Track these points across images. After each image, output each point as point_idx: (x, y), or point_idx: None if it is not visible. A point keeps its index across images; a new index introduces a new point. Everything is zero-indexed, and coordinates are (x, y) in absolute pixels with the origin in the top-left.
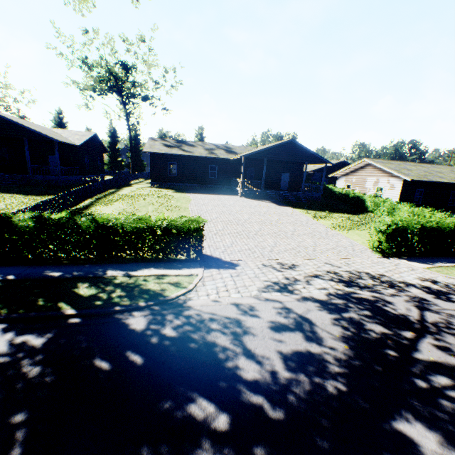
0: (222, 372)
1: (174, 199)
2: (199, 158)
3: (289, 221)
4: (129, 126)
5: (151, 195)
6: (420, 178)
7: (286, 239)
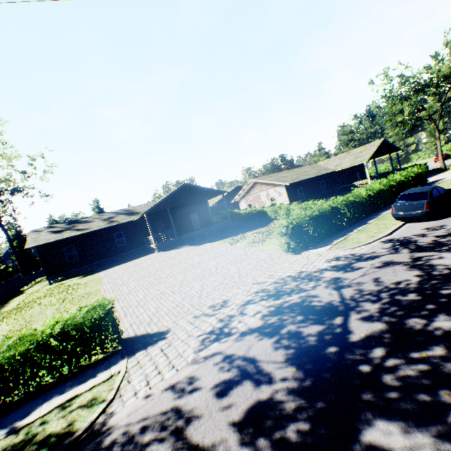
0: None
1: (81, 286)
2: (99, 232)
3: (211, 257)
4: (2, 227)
5: (49, 295)
6: (295, 180)
7: (212, 276)
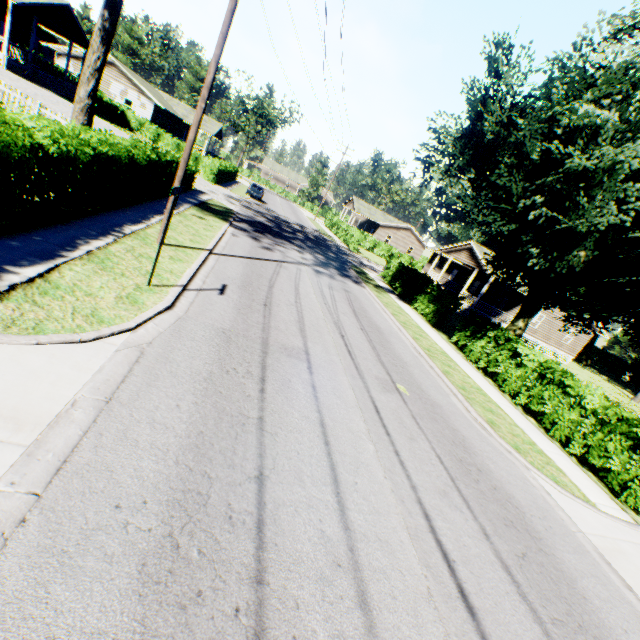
0: (268, 225)
1: None
2: None
3: None
4: None
5: None
6: (166, 108)
7: None
